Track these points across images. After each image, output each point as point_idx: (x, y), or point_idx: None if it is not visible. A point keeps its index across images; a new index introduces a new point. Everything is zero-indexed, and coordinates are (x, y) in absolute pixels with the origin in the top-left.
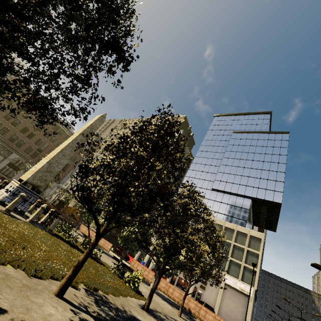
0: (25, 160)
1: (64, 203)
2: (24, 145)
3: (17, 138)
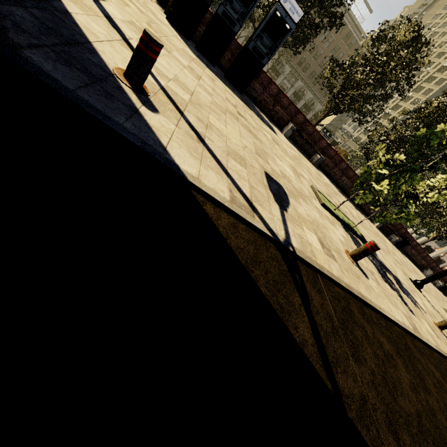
0: (307, 88)
1: (337, 144)
2: (309, 69)
3: (304, 60)
